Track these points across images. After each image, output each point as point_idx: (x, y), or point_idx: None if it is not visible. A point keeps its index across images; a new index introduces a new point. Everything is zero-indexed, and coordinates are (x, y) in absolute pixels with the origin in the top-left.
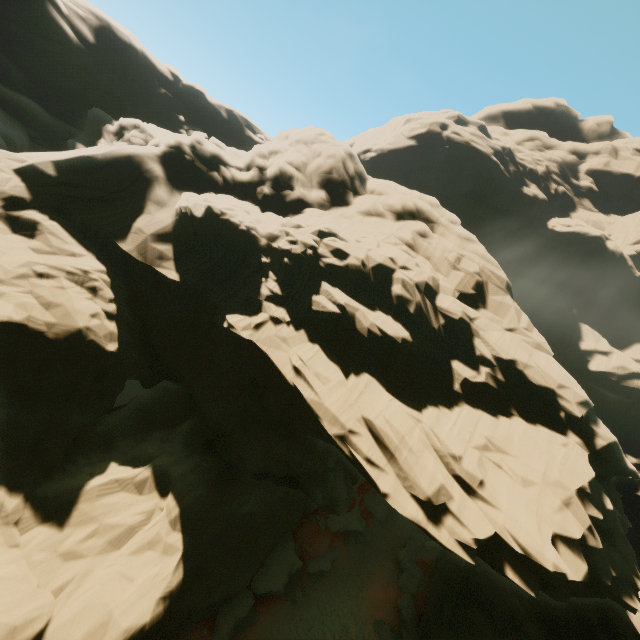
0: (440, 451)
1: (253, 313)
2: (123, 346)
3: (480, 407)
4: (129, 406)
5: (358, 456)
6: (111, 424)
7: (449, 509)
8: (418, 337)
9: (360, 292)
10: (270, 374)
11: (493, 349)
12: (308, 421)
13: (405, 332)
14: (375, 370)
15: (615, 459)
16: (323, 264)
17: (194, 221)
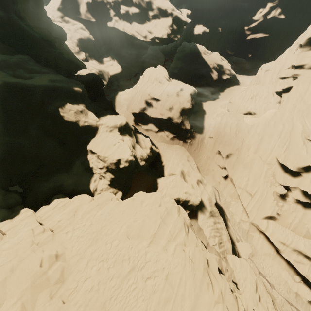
0: (146, 29)
1: (111, 21)
2: (94, 39)
3: (155, 19)
4: (101, 51)
5: (134, 35)
6: (101, 54)
7: (147, 36)
8: (140, 9)
9: (128, 4)
10: (120, 32)
11: (155, 5)
12: (129, 37)
13: (137, 9)
14: (135, 21)
15: (177, 18)
16: (119, 1)
17: (90, 3)
